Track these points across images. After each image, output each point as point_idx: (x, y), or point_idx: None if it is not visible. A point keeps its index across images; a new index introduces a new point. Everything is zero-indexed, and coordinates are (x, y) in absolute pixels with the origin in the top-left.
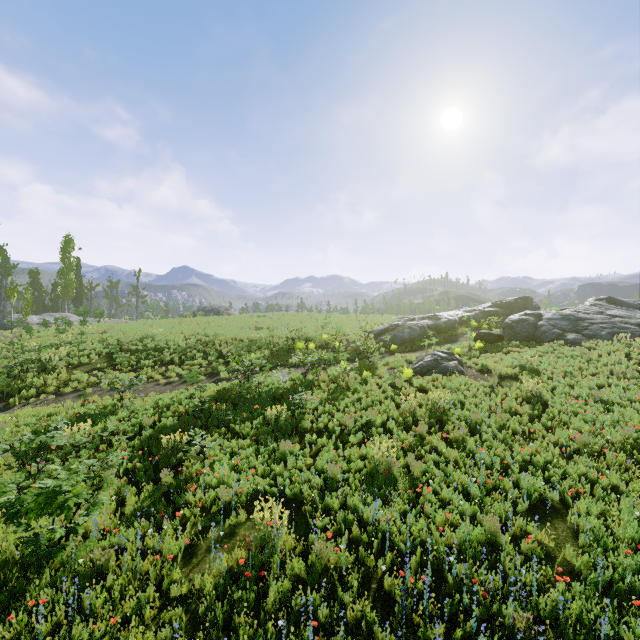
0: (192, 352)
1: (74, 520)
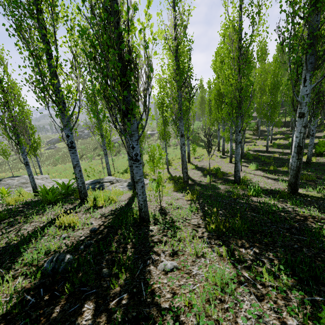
0: None
1: None
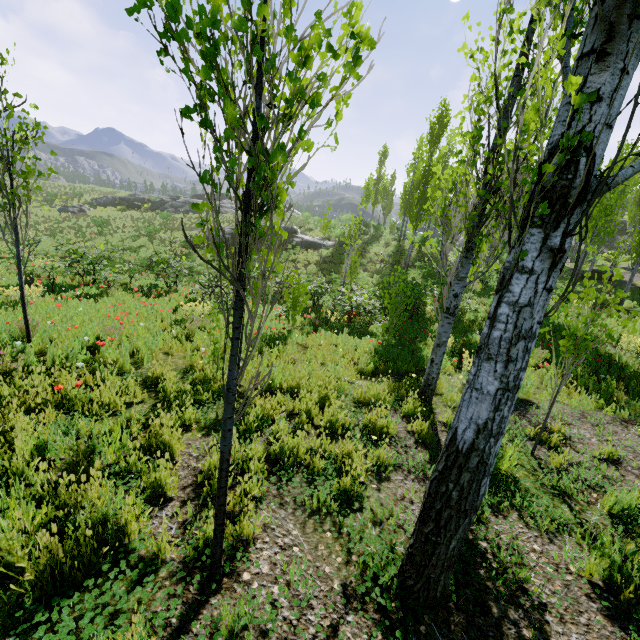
0: None
1: None
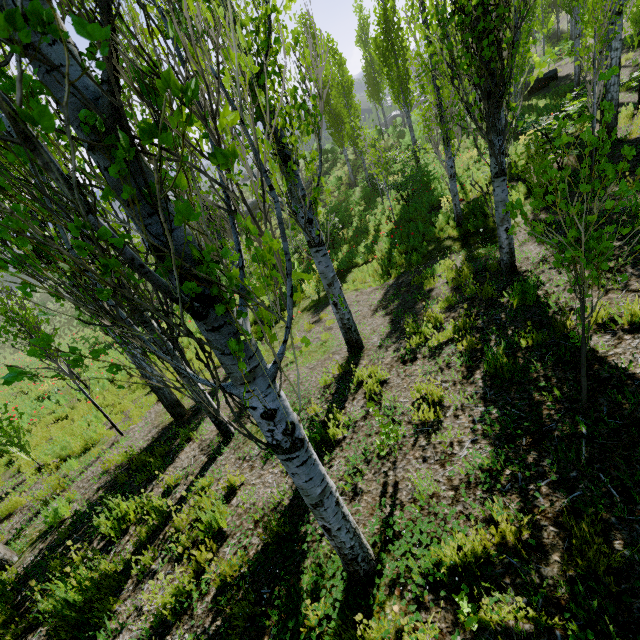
0: (44, 301)
1: (1, 352)
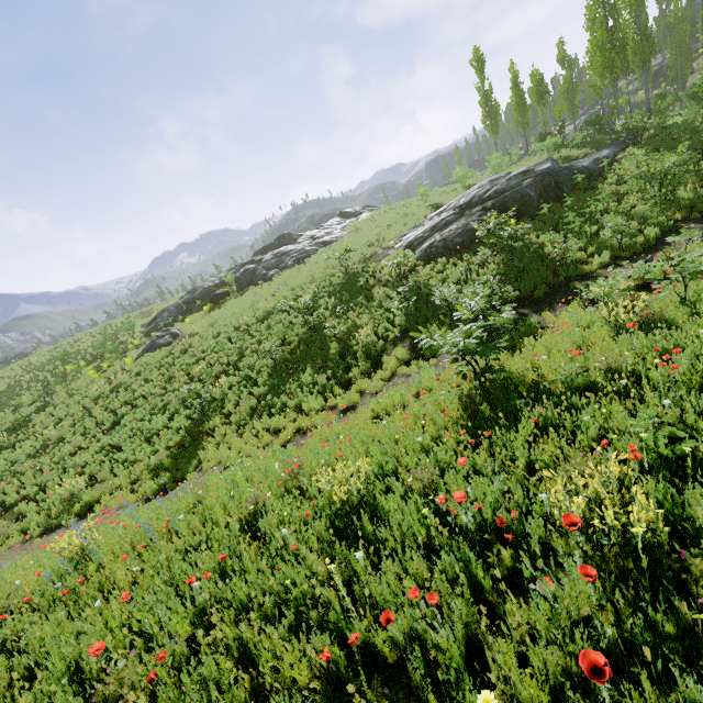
0: None
1: None
